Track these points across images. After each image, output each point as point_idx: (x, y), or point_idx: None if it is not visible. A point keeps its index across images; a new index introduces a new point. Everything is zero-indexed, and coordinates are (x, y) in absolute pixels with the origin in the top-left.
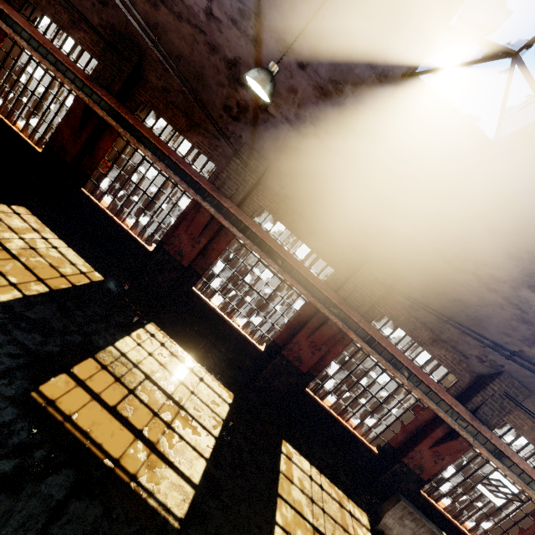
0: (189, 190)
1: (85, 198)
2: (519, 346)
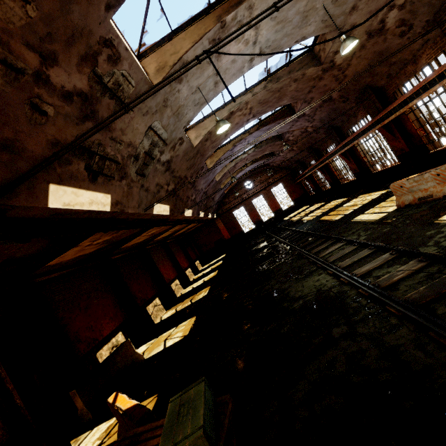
0: (334, 156)
1: (343, 185)
2: (392, 31)
